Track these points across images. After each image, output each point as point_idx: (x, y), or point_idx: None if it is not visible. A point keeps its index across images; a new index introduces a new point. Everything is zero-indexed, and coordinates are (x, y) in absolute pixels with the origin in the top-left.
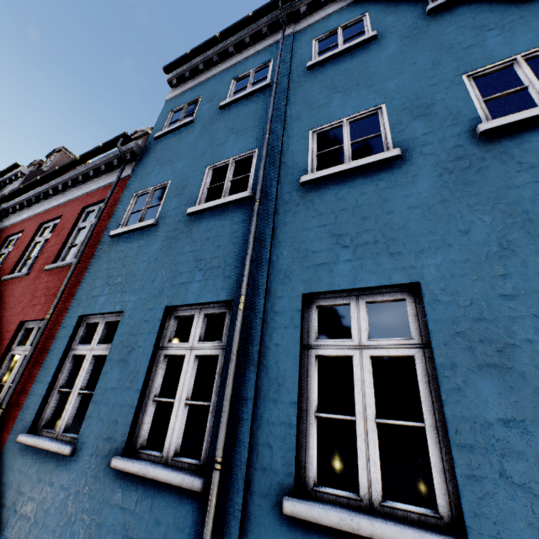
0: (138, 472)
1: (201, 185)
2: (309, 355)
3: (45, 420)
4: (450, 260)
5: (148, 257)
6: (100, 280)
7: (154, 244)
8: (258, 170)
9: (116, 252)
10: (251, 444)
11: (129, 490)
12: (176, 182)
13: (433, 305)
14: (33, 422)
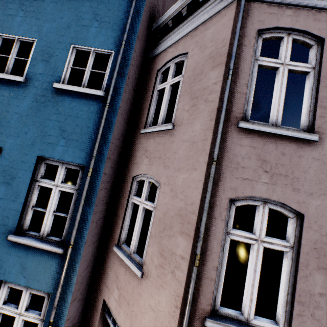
0: None
1: None
2: None
3: None
4: (16, 143)
5: None
6: None
7: None
8: None
9: None
10: None
11: None
12: None
13: (2, 159)
14: None
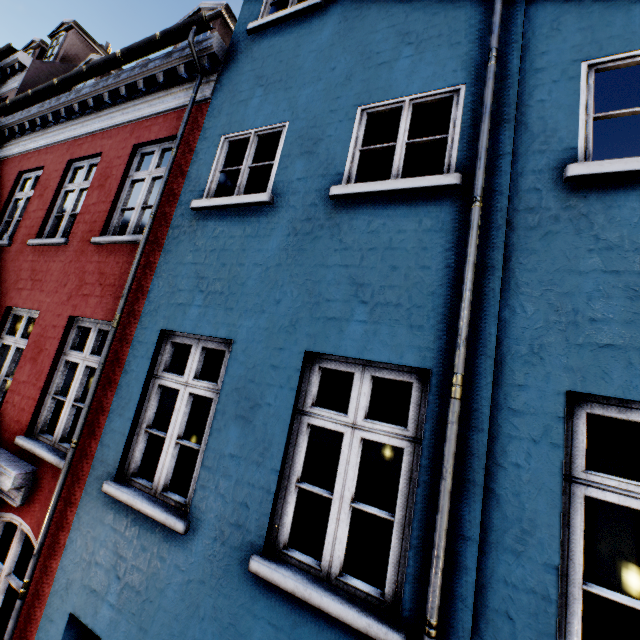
0: (294, 592)
1: (350, 143)
2: (572, 493)
3: (133, 467)
4: None
5: (263, 259)
6: (185, 279)
7: (271, 238)
8: (469, 132)
9: (205, 237)
10: (475, 604)
11: (279, 605)
12: (299, 127)
13: None
14: (118, 468)
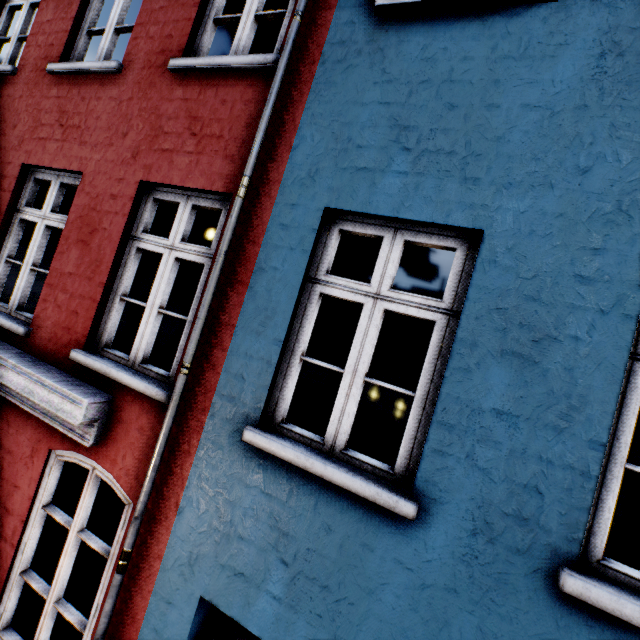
0: None
1: None
2: None
3: (283, 410)
4: None
5: (544, 96)
6: (368, 129)
7: (561, 60)
8: None
9: (405, 60)
10: None
11: None
12: None
13: None
14: (262, 409)
